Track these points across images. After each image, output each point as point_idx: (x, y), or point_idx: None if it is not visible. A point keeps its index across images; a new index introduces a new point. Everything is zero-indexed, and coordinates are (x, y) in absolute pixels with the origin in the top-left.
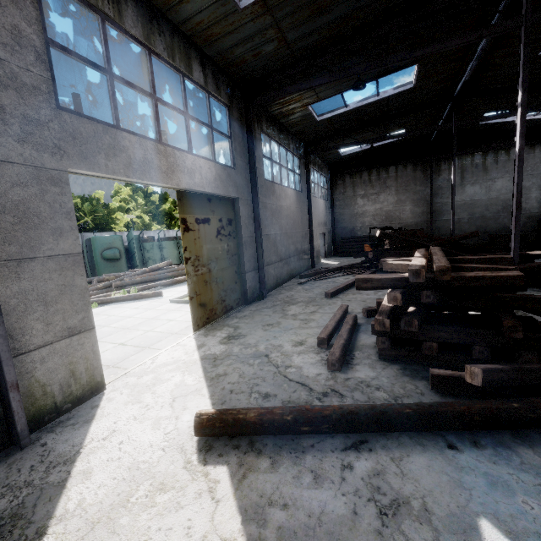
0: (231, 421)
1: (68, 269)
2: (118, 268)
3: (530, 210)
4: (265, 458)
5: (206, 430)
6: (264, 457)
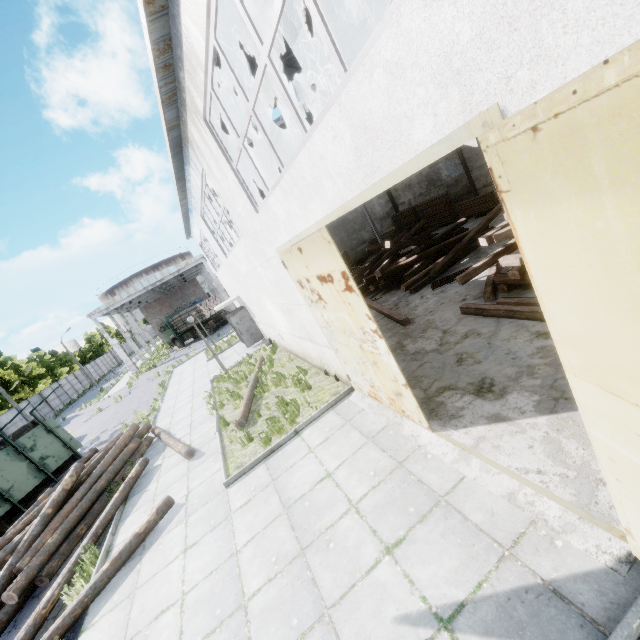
0: None
1: None
2: None
3: (379, 214)
4: None
5: None
6: None
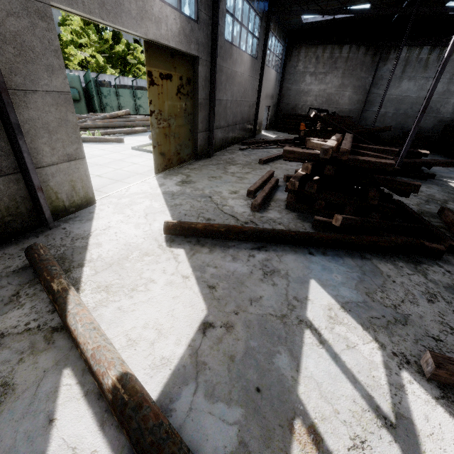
0: (187, 228)
1: (61, 105)
2: (79, 110)
3: (444, 115)
4: (206, 248)
5: (171, 231)
6: (205, 248)
